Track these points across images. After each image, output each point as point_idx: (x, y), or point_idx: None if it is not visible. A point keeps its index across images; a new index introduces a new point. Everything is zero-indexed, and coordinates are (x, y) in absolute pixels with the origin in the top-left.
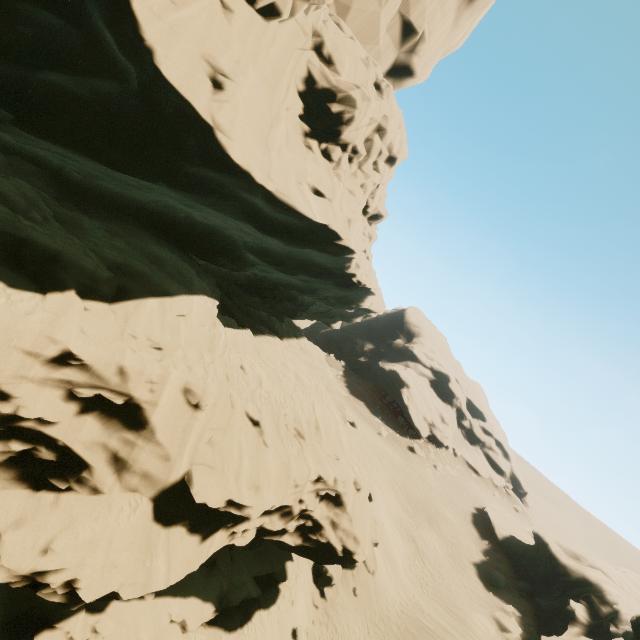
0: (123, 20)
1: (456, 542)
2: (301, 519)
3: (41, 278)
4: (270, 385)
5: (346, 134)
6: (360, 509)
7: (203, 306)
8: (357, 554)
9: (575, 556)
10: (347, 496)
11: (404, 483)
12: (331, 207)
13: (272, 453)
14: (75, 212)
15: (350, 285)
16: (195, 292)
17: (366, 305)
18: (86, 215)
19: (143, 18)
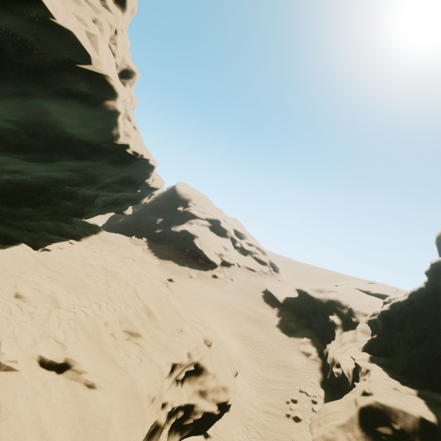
0: None
1: (263, 319)
2: (171, 419)
3: None
4: (72, 297)
5: None
6: (217, 359)
7: None
8: (230, 399)
9: (320, 291)
10: (204, 359)
11: (220, 301)
12: None
13: (104, 393)
14: None
15: (127, 159)
16: None
17: (149, 182)
18: None
19: None
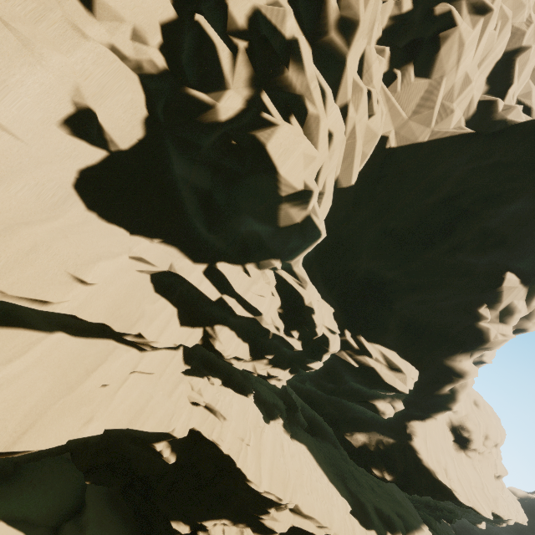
0: (420, 457)
1: None
2: None
3: (390, 527)
4: None
5: (475, 446)
6: None
7: (427, 532)
8: None
9: None
10: None
11: None
12: (485, 494)
13: None
14: (364, 476)
15: (497, 516)
16: (420, 523)
17: (510, 522)
18: (363, 474)
19: (427, 459)
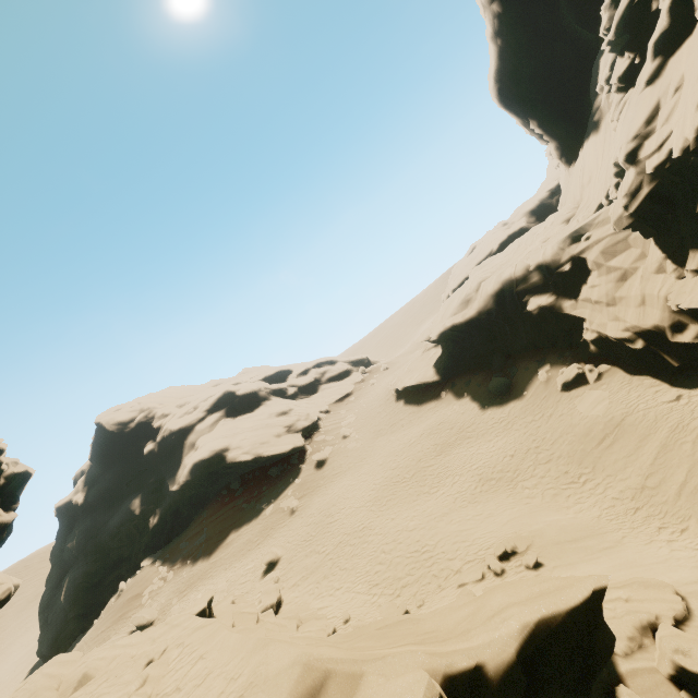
0: None
1: (458, 425)
2: None
3: None
4: None
5: None
6: None
7: None
8: None
9: (465, 303)
10: None
11: (382, 483)
12: None
13: None
14: None
15: None
16: None
17: None
18: None
19: None
